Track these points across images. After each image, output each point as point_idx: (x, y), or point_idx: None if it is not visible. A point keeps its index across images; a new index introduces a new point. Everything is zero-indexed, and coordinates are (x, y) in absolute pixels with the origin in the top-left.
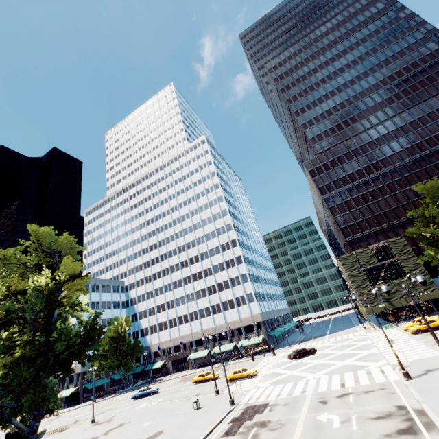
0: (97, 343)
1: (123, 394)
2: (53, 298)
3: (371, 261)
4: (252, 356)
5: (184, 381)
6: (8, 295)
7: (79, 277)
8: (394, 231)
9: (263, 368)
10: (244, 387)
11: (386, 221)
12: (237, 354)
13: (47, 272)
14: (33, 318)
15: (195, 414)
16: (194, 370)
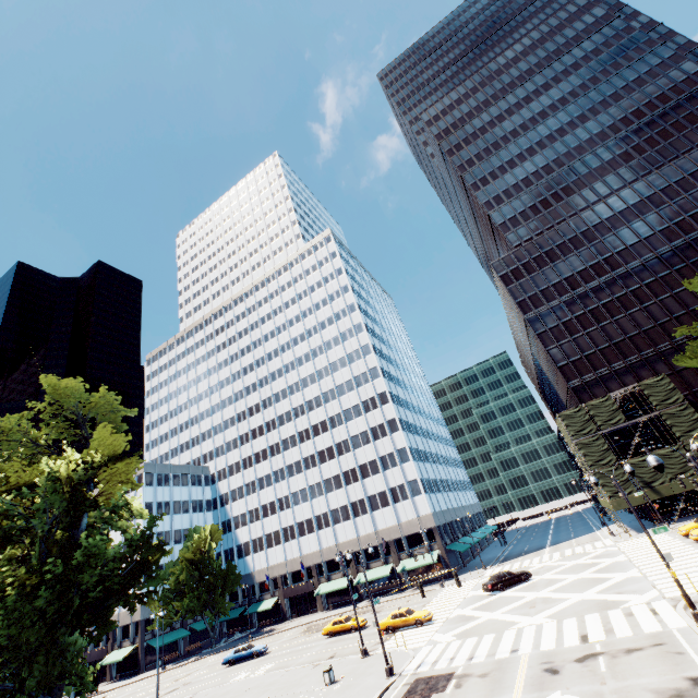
0: (153, 572)
1: (209, 655)
2: (78, 497)
3: (615, 419)
4: (421, 588)
5: (309, 633)
6: (4, 494)
7: (125, 460)
8: (650, 367)
9: (442, 607)
10: (410, 642)
11: (635, 352)
12: (397, 583)
13: (69, 453)
14: (46, 532)
15: (326, 694)
16: (326, 612)
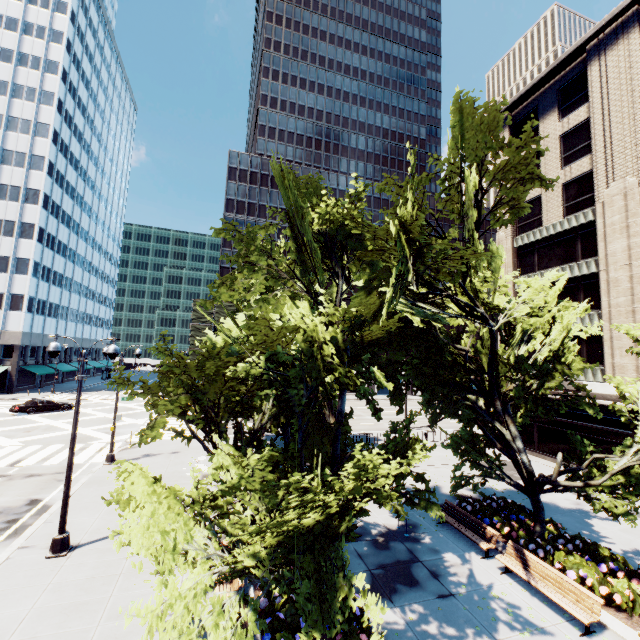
0: None
1: None
2: None
3: None
4: None
5: None
6: None
7: None
8: None
9: None
10: None
11: None
12: None
13: None
14: None
15: None
16: None
